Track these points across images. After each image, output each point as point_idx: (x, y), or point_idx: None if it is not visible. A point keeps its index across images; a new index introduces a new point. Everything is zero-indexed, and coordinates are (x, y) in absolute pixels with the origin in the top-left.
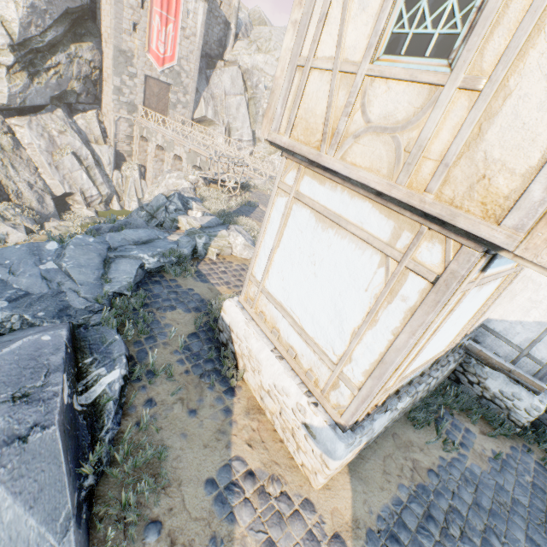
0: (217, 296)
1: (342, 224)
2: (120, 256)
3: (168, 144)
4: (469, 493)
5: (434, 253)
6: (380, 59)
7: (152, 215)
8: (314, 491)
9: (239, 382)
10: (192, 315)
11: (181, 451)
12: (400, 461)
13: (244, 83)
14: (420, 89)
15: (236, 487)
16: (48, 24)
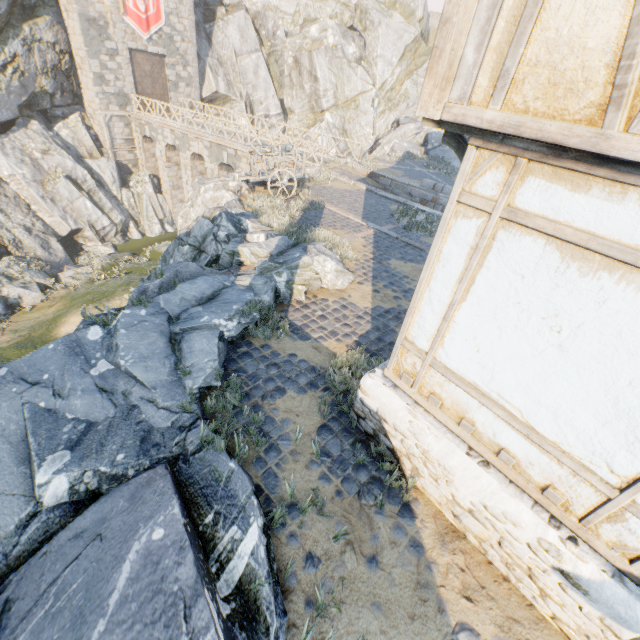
0: (329, 357)
1: None
2: (188, 329)
3: (181, 141)
4: None
5: None
6: None
7: (198, 249)
8: None
9: (411, 492)
10: (310, 397)
11: (384, 637)
12: None
13: (257, 33)
14: None
15: None
16: None
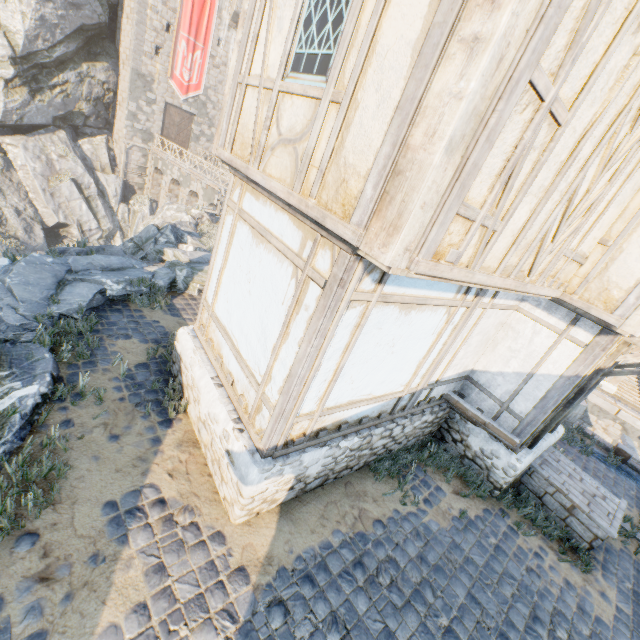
0: None
1: (268, 238)
2: (79, 279)
3: (185, 179)
4: (416, 547)
5: (326, 259)
6: (289, 76)
7: (140, 247)
8: (231, 525)
9: (181, 415)
10: (149, 346)
11: (87, 472)
12: (345, 508)
13: None
14: (310, 103)
15: (140, 512)
16: (58, 39)
